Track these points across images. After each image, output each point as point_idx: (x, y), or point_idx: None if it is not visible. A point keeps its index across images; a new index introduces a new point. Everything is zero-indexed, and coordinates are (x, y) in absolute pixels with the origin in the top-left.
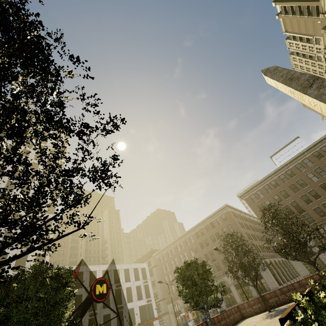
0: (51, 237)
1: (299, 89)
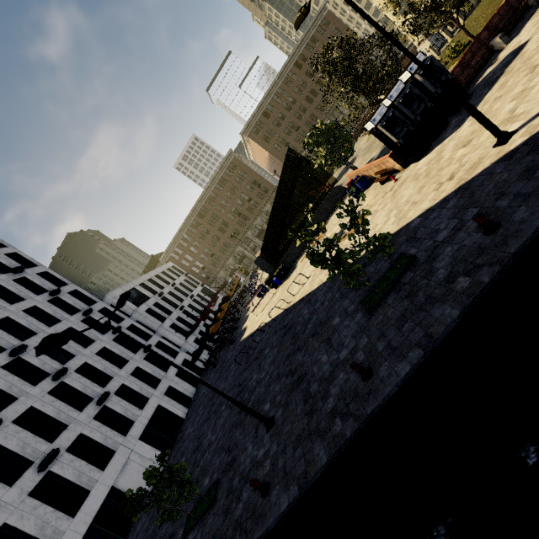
0: (52, 273)
1: None
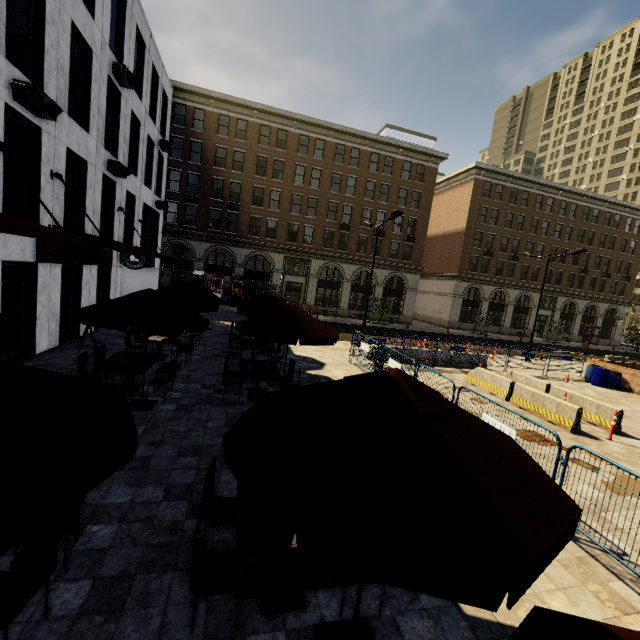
0: None
1: None
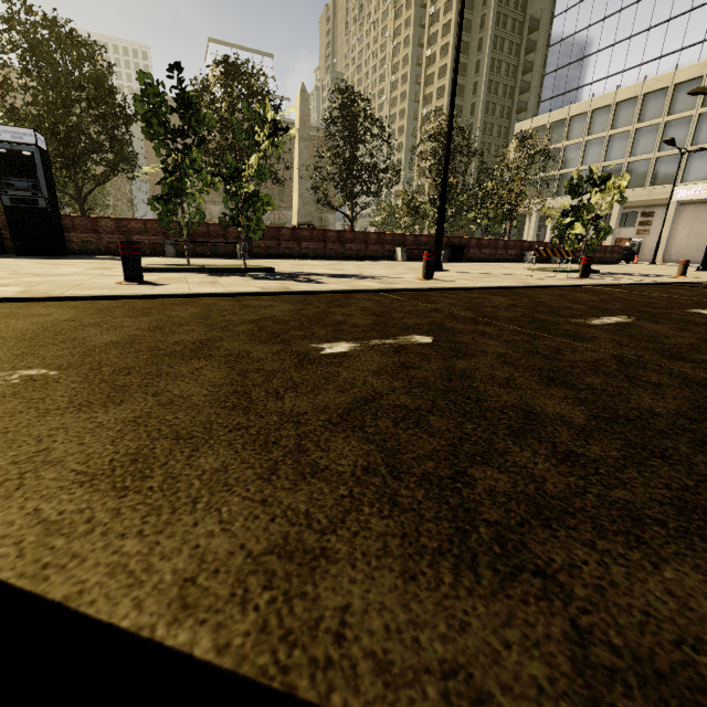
0: None
1: (300, 136)
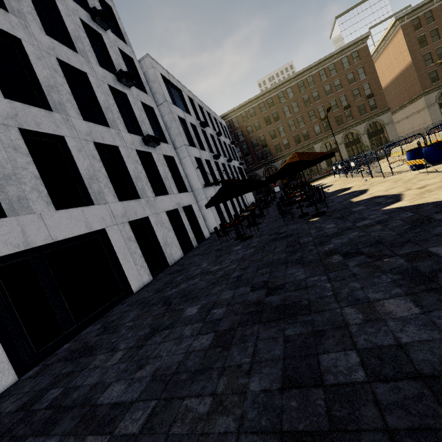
0: None
1: None
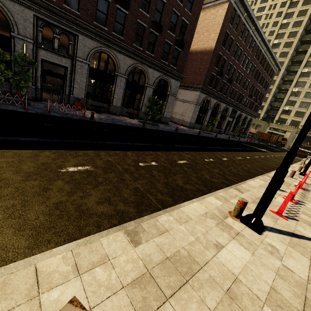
0: None
1: None
